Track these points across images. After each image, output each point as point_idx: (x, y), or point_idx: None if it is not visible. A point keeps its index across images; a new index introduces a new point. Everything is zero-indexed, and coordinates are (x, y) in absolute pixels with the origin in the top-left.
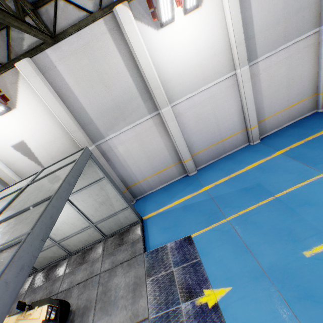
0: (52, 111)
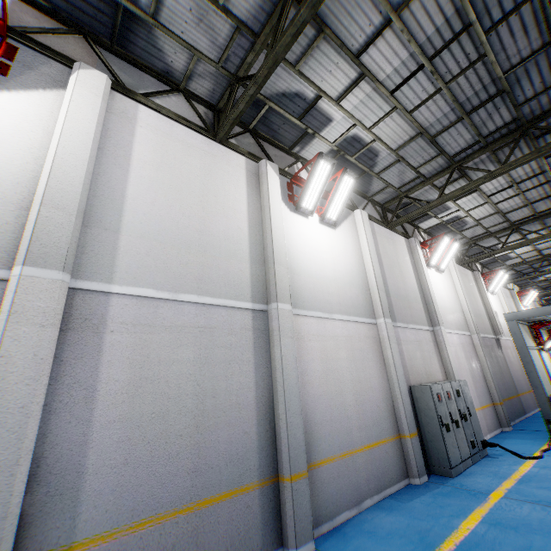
0: (506, 307)
